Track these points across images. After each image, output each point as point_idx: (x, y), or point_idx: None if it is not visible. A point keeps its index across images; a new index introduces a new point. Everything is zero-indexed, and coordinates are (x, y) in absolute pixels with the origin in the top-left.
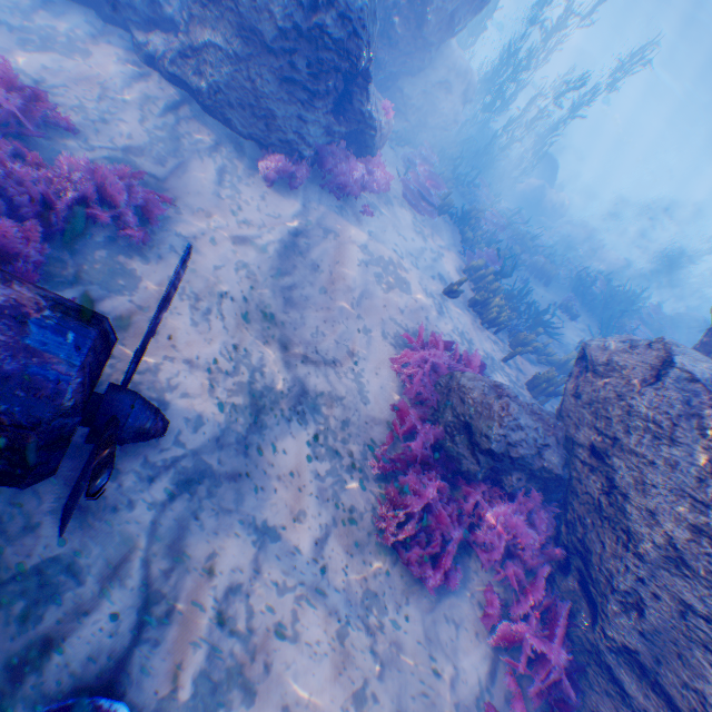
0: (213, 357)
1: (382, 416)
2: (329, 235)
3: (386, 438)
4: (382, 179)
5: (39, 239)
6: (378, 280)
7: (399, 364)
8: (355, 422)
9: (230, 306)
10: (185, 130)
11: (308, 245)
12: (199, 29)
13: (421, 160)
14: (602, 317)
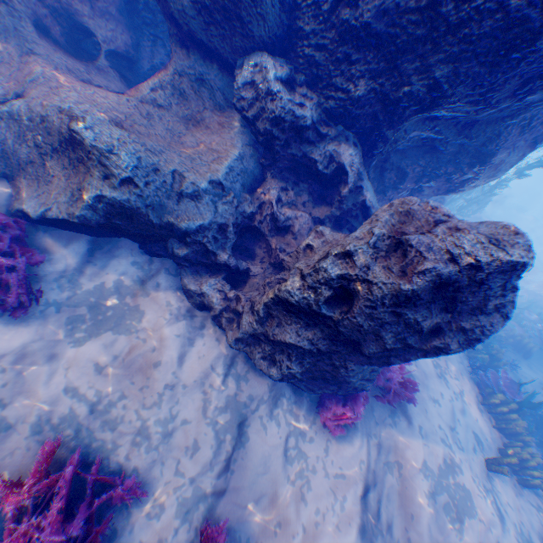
0: None
1: None
2: (393, 468)
3: None
4: None
5: None
6: (449, 517)
7: None
8: None
9: None
10: (244, 391)
11: (379, 501)
12: (276, 323)
13: None
14: None
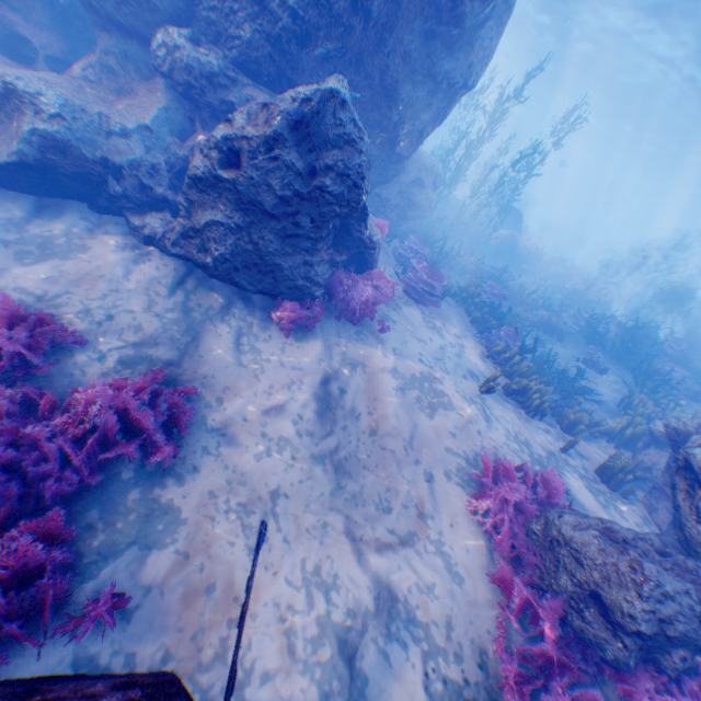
0: (281, 594)
1: (483, 596)
2: (357, 368)
3: (501, 632)
4: (388, 289)
5: (63, 522)
6: (419, 405)
7: (477, 511)
8: (459, 619)
9: (283, 504)
10: (193, 301)
11: (340, 388)
12: (198, 210)
13: (412, 254)
14: (629, 362)
